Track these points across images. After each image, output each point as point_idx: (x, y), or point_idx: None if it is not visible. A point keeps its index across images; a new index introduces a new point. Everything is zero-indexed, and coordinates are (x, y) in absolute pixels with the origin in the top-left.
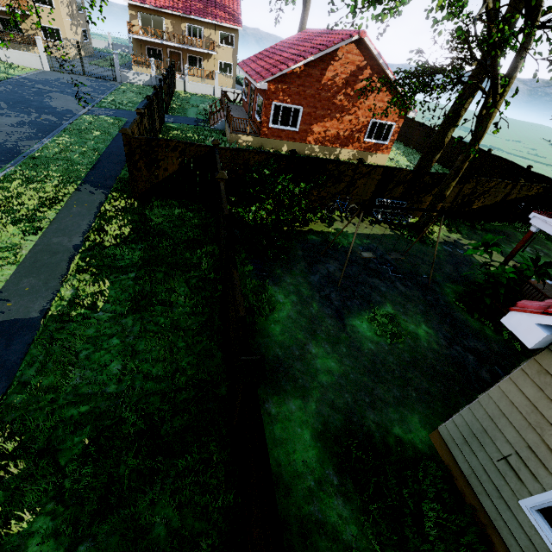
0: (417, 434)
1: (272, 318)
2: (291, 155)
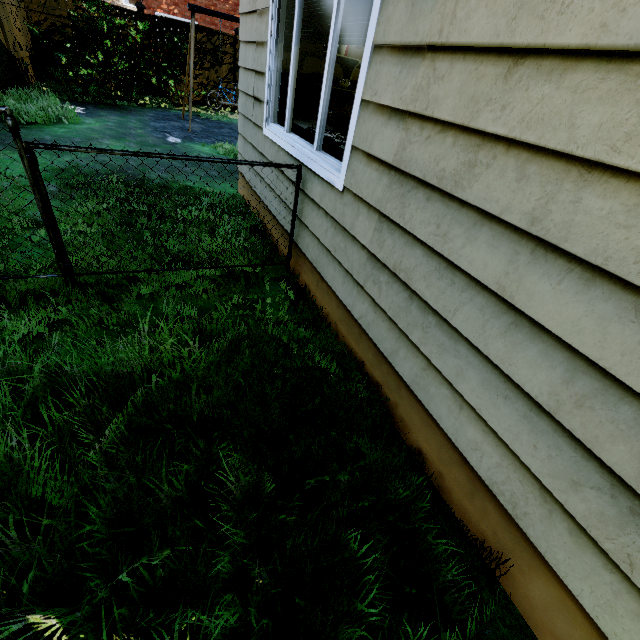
0: (221, 189)
1: (61, 126)
2: (138, 10)
